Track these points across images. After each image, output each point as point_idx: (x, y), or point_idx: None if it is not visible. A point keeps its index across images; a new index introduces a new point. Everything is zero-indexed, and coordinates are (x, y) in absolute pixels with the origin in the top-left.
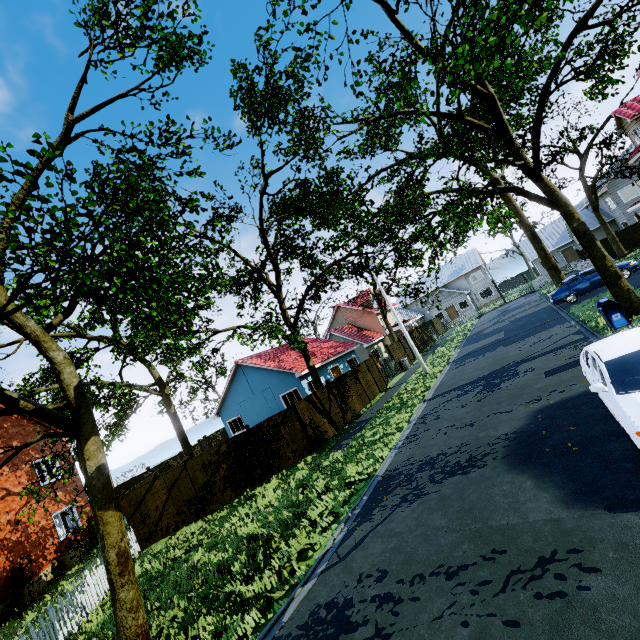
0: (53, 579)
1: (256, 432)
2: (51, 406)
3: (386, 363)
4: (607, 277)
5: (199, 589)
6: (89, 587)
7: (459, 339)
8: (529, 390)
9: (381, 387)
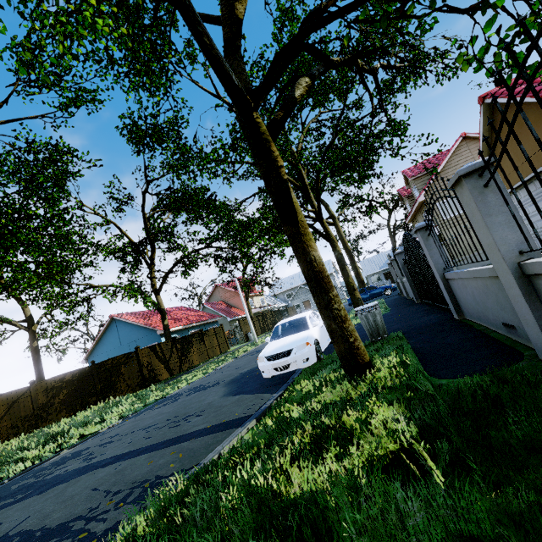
0: None
1: (100, 367)
2: None
3: (234, 333)
4: (349, 289)
5: None
6: None
7: None
8: None
9: (223, 350)
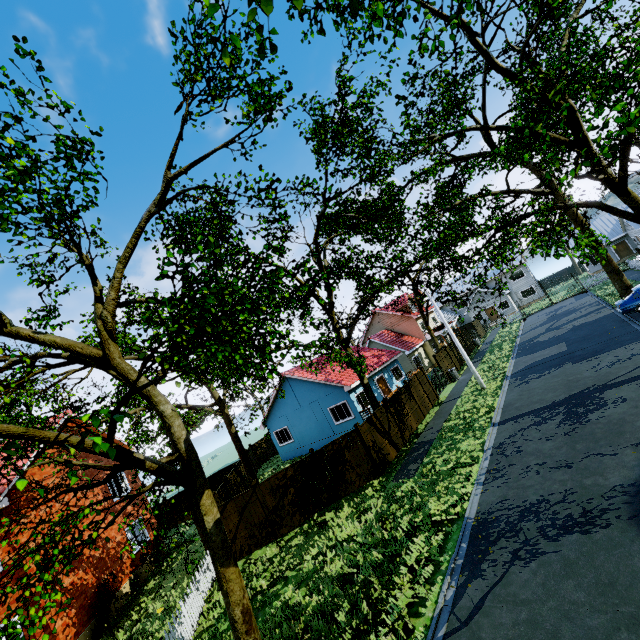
0: (136, 596)
1: (321, 456)
2: (164, 459)
3: (435, 375)
4: None
5: (305, 636)
6: (184, 617)
7: (508, 346)
8: (630, 428)
9: (433, 401)
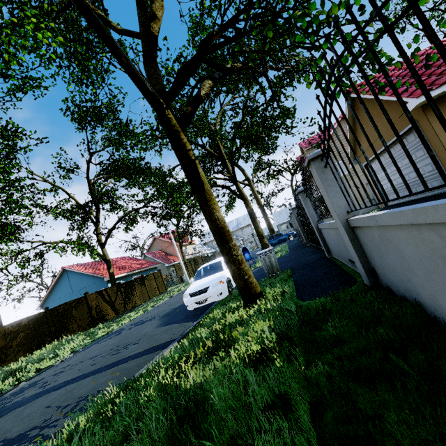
0: None
1: (53, 312)
2: None
3: (170, 276)
4: (259, 237)
5: None
6: None
7: None
8: None
9: (162, 291)
